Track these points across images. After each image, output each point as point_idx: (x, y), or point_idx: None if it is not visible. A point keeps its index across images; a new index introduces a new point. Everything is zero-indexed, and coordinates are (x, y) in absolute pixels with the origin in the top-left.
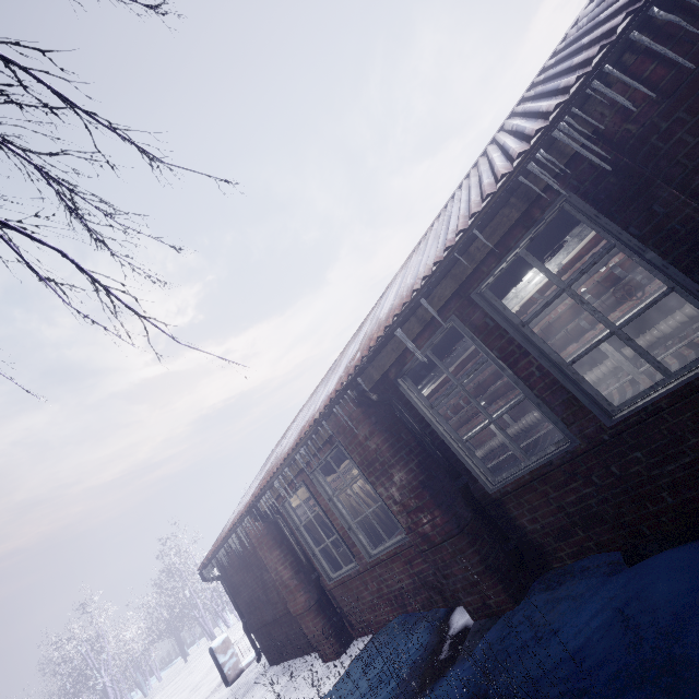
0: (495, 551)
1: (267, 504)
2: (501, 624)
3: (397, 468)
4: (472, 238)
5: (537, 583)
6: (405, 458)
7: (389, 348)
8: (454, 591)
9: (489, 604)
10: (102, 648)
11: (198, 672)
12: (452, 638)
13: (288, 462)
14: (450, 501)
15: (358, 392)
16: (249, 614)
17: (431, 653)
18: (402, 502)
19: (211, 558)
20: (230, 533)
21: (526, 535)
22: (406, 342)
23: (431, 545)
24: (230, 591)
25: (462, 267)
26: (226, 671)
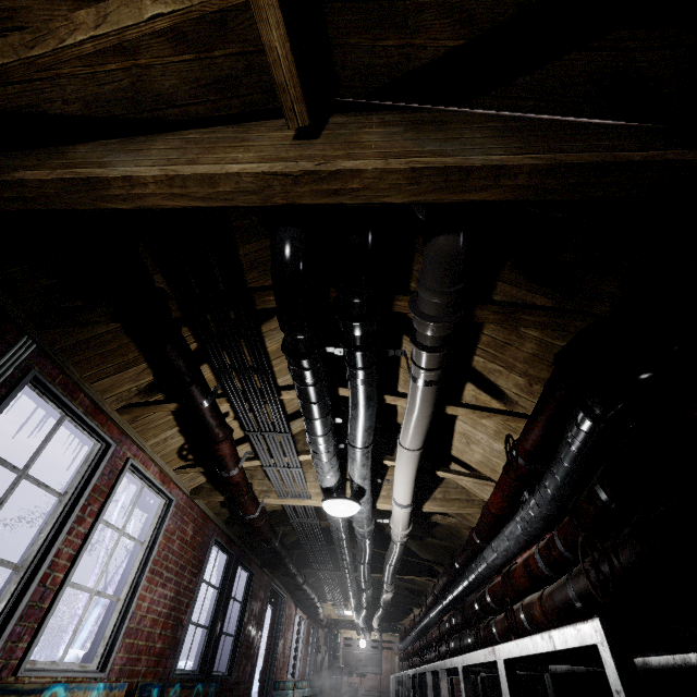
0: None
1: None
2: None
3: None
4: None
5: None
6: None
7: None
8: None
9: None
10: None
11: None
12: None
13: None
14: None
15: None
16: None
17: None
18: None
19: None
20: None
21: None
22: None
23: None
24: None
25: None
26: None
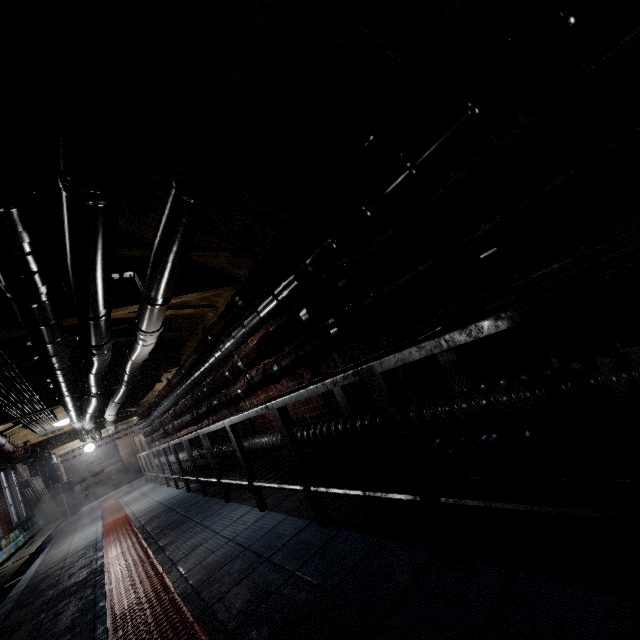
0: None
1: None
2: None
3: None
4: None
5: None
6: None
7: None
8: None
9: None
10: None
11: None
12: None
13: None
14: None
15: None
16: None
17: None
18: None
19: None
20: None
21: None
22: None
23: None
24: None
25: None
26: None
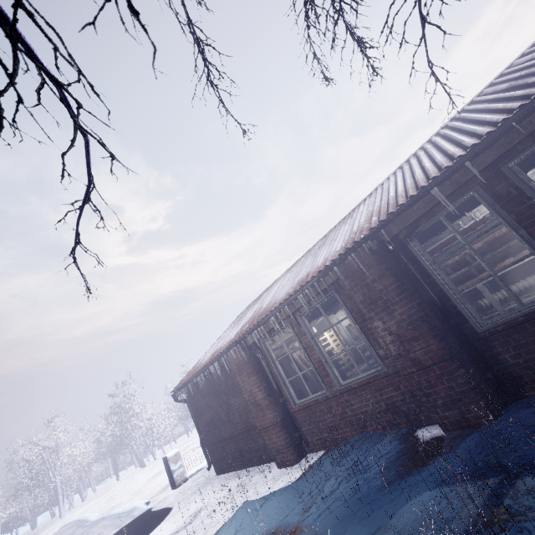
0: (477, 377)
1: (257, 336)
2: (483, 430)
3: (399, 304)
4: (533, 110)
5: (512, 406)
6: (408, 297)
7: (415, 208)
8: (434, 407)
9: (468, 418)
10: (59, 456)
11: (134, 484)
12: (425, 444)
13: (289, 301)
14: (442, 335)
15: (379, 241)
16: (207, 432)
17: (406, 453)
18: (397, 333)
19: (188, 382)
20: (211, 362)
21: (507, 368)
22: (440, 198)
23: (420, 368)
24: (194, 413)
25: (510, 138)
26: (175, 476)
